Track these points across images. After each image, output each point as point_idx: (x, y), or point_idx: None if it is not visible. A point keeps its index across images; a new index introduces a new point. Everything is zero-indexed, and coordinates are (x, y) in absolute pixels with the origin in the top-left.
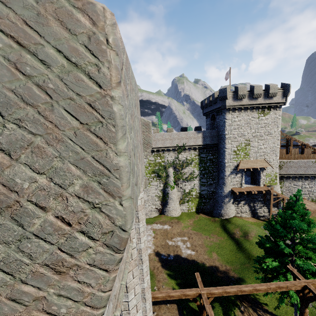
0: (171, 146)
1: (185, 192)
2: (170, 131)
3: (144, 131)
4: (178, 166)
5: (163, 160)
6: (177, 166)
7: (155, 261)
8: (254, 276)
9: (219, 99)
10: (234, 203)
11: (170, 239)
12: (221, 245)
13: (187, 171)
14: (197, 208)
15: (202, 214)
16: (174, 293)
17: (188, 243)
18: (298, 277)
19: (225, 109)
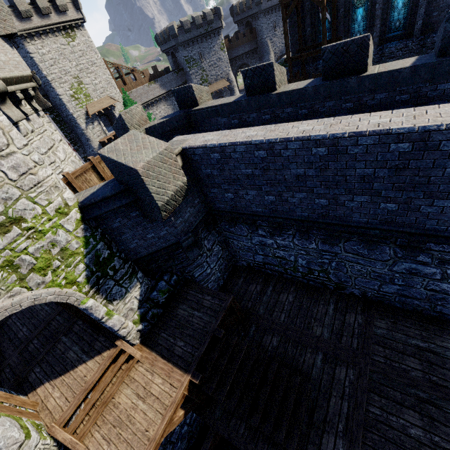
0: None
1: None
2: None
3: None
4: None
5: None
6: None
7: None
8: None
9: None
10: None
11: None
12: None
13: None
14: None
15: None
16: None
17: None
18: None
19: (19, 37)
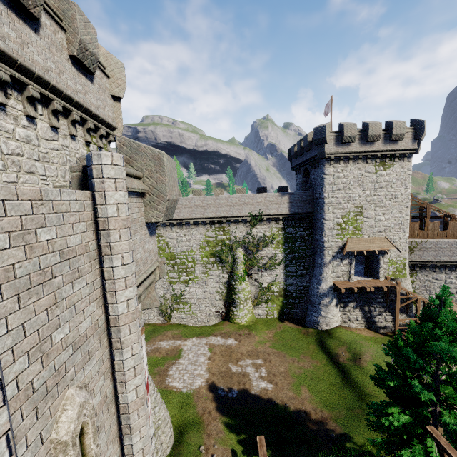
0: (241, 216)
1: (262, 287)
2: (240, 193)
3: (153, 170)
4: (252, 246)
5: (228, 237)
6: (249, 246)
7: (207, 399)
8: (368, 431)
9: (315, 144)
10: (339, 305)
11: (234, 362)
12: (317, 374)
13: (266, 254)
14: (281, 313)
15: (289, 322)
16: None
17: (264, 370)
18: (448, 453)
19: (324, 158)
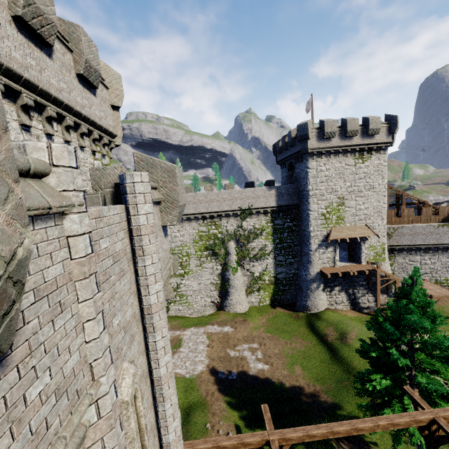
0: (231, 210)
1: (254, 277)
2: (229, 188)
3: (167, 181)
4: (243, 238)
5: (220, 231)
6: (240, 239)
7: (209, 383)
8: (356, 399)
9: (298, 140)
10: (326, 289)
11: (232, 347)
12: (308, 354)
13: (256, 246)
14: (273, 299)
15: (280, 308)
16: (227, 442)
17: (259, 353)
18: (421, 405)
19: (307, 153)
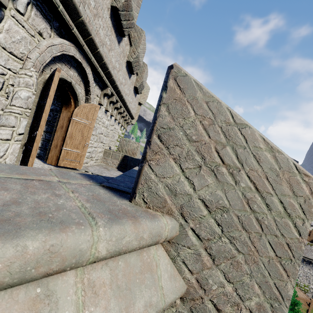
0: None
1: None
2: None
3: None
4: None
5: None
6: None
7: None
8: None
9: None
10: None
11: None
12: None
13: None
14: None
15: None
16: None
17: None
18: None
19: None
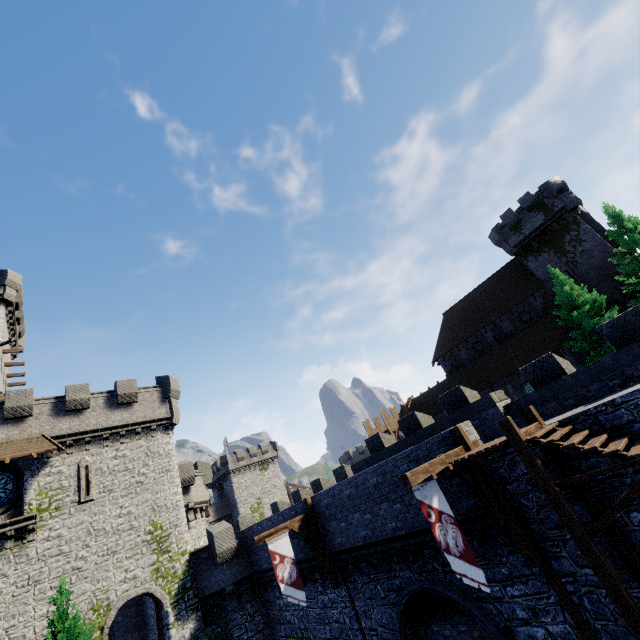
0: None
1: None
2: None
3: None
4: None
5: None
6: None
7: None
8: None
9: (223, 466)
10: None
11: None
12: None
13: None
14: None
15: None
16: None
17: None
18: None
19: (230, 473)
